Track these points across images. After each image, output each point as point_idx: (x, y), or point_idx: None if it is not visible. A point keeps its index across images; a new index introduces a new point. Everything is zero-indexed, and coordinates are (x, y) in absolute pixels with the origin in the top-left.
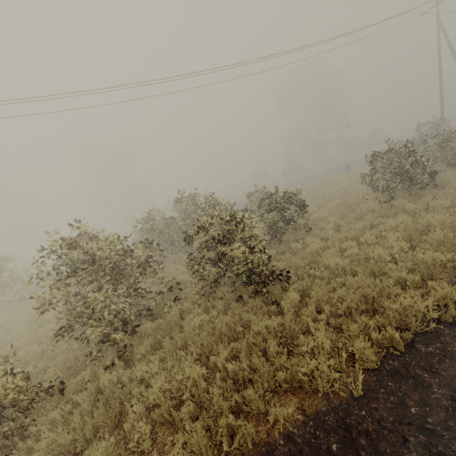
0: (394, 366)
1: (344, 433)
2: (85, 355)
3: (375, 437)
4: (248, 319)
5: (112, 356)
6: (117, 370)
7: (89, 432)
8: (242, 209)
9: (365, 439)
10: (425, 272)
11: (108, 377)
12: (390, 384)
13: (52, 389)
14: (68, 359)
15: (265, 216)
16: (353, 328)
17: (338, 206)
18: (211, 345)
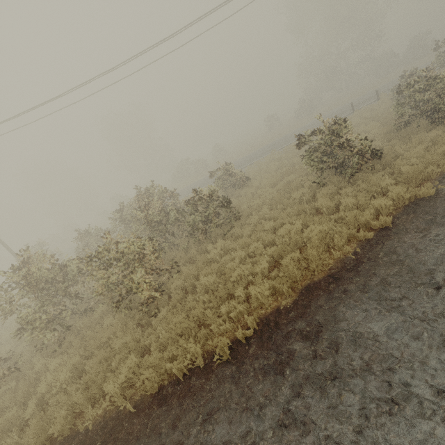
0: (167, 392)
1: (108, 436)
2: (34, 347)
3: (117, 443)
4: (114, 335)
5: (58, 344)
6: (56, 355)
7: (16, 402)
8: (173, 209)
9: (113, 443)
10: (256, 301)
11: (39, 365)
12: (154, 407)
13: (11, 370)
14: (37, 343)
15: (187, 218)
16: (147, 362)
17: (283, 188)
18: (101, 347)
